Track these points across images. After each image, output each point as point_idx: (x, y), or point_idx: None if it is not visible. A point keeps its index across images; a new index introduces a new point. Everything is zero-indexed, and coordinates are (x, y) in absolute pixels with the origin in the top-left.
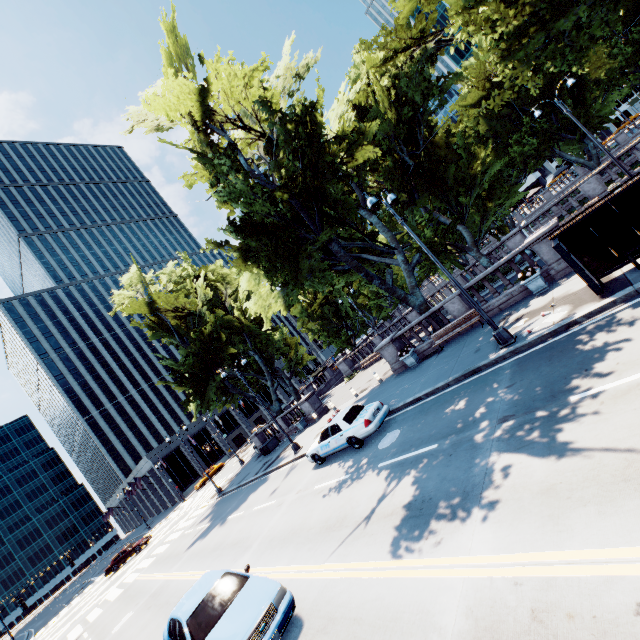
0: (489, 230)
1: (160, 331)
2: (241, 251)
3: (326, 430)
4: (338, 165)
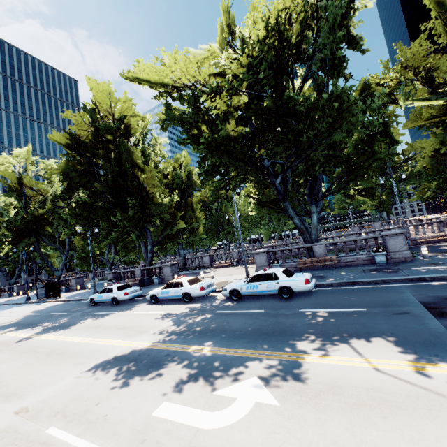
0: (125, 261)
1: None
2: (5, 228)
3: None
4: (42, 226)
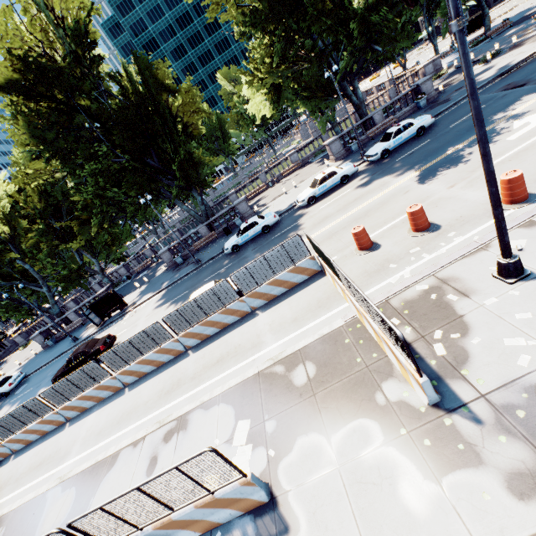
0: (113, 260)
1: None
2: None
3: None
4: None
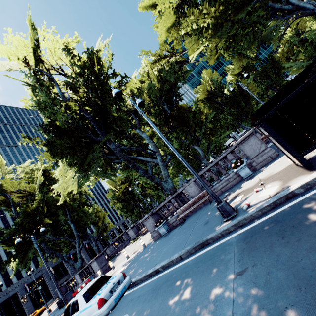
0: (212, 150)
1: (3, 205)
2: (46, 145)
3: (69, 306)
4: None
